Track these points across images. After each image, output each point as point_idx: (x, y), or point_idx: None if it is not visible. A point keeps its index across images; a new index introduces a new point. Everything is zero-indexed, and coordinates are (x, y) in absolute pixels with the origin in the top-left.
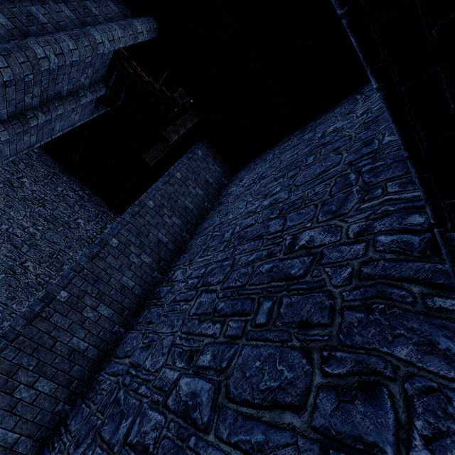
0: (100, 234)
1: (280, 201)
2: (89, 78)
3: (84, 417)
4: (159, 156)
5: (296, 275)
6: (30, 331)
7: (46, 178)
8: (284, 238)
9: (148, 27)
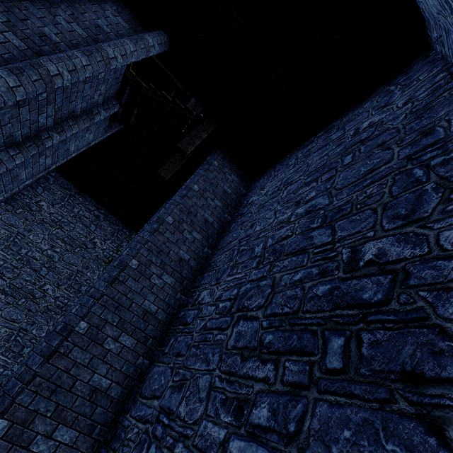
0: (116, 253)
1: (320, 208)
2: (103, 95)
3: None
4: (174, 169)
5: (372, 301)
6: (48, 370)
7: (63, 200)
8: (338, 251)
9: (159, 40)
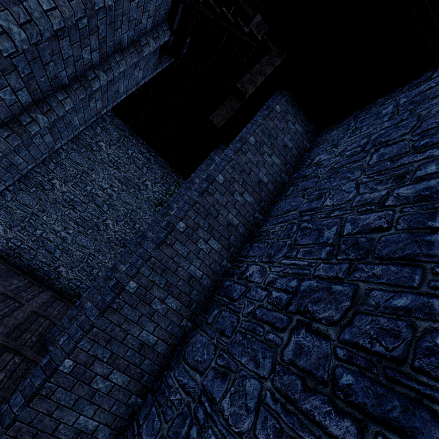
0: (165, 196)
1: None
2: (152, 18)
3: (155, 431)
4: (228, 115)
5: None
6: (103, 323)
7: (118, 141)
8: None
9: None
